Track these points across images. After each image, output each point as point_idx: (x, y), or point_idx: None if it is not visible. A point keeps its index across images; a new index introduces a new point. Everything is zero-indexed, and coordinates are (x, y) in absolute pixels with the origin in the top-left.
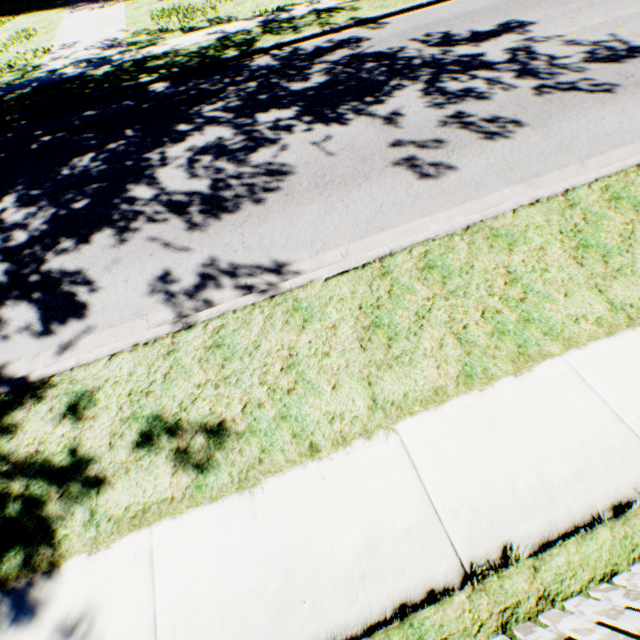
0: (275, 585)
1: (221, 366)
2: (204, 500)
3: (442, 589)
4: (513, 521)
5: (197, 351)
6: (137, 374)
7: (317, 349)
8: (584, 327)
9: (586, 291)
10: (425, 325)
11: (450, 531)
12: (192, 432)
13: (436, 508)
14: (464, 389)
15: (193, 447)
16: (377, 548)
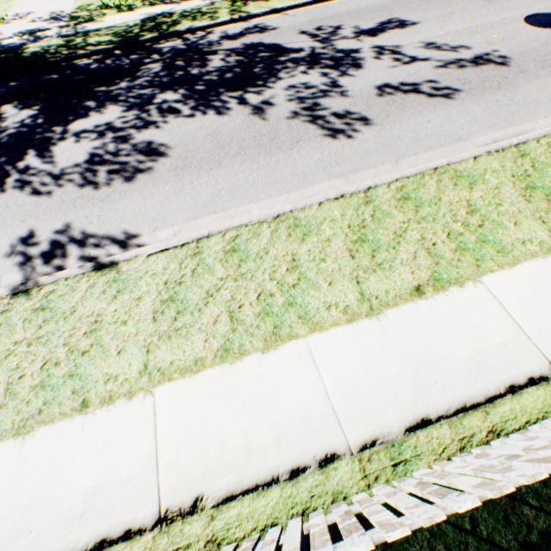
0: (15, 517)
1: (39, 327)
2: None
3: (138, 529)
4: (212, 477)
5: (25, 312)
6: None
7: (119, 317)
8: (333, 313)
9: (347, 281)
10: (211, 302)
11: (162, 482)
12: None
13: (159, 462)
14: (219, 361)
15: None
16: (102, 492)
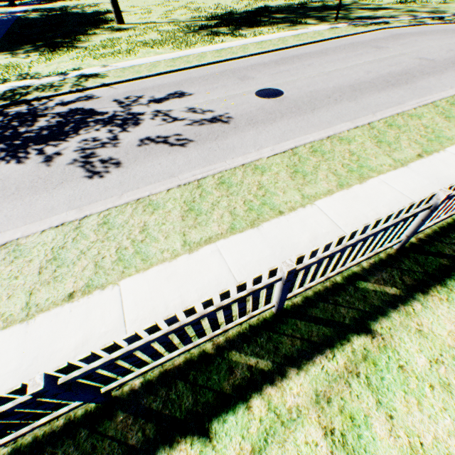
0: None
1: None
2: None
3: None
4: None
5: None
6: None
7: None
8: None
9: (24, 293)
10: None
11: None
12: None
13: None
14: None
15: None
16: None
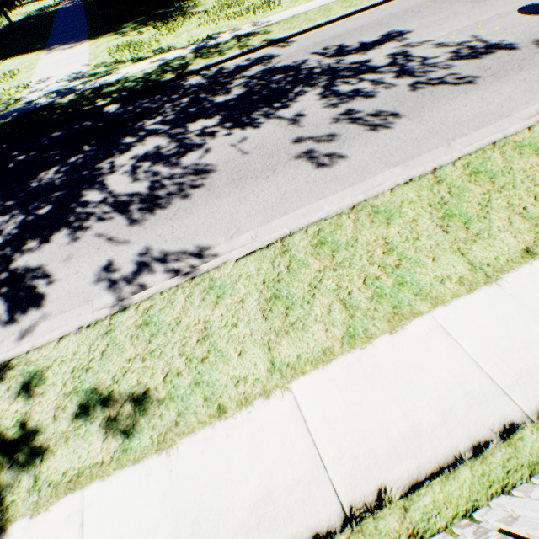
0: (184, 537)
1: (148, 341)
2: (128, 462)
3: (326, 532)
4: (387, 465)
5: (129, 329)
6: (80, 353)
7: (227, 321)
8: (449, 286)
9: (450, 255)
10: (317, 294)
11: (333, 478)
12: (122, 401)
13: (322, 457)
14: (348, 348)
15: (122, 415)
16: (271, 497)
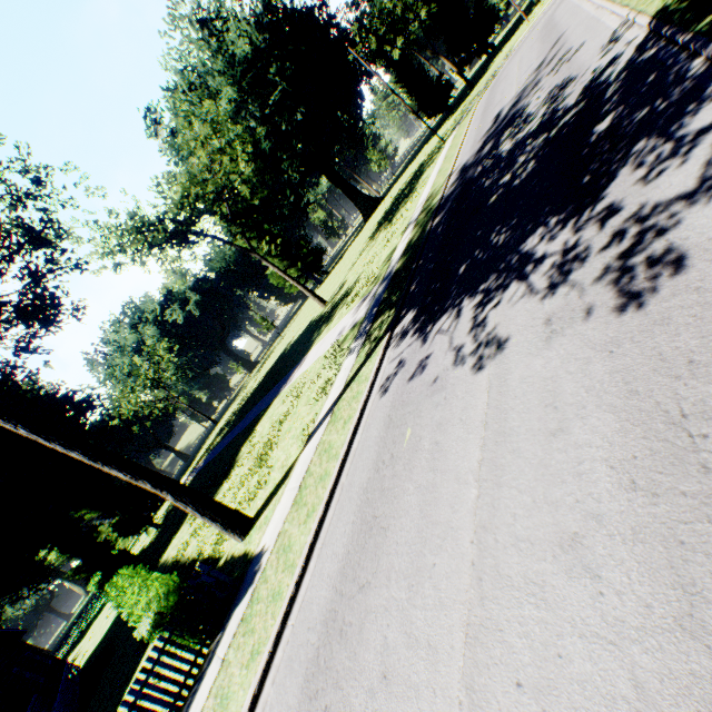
0: None
1: None
2: None
3: None
4: None
5: None
6: None
7: None
8: None
9: None
10: None
11: None
12: None
13: None
14: None
15: None
16: None
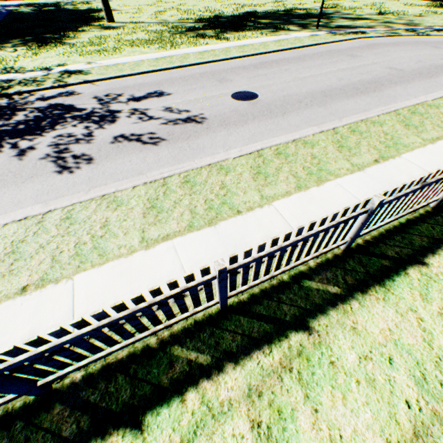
0: None
1: None
2: None
3: None
4: None
5: None
6: None
7: None
8: None
9: None
10: None
11: None
12: None
13: None
14: None
15: None
16: None
